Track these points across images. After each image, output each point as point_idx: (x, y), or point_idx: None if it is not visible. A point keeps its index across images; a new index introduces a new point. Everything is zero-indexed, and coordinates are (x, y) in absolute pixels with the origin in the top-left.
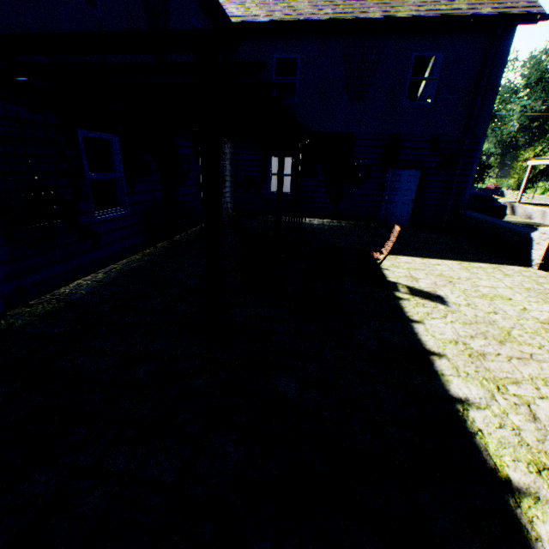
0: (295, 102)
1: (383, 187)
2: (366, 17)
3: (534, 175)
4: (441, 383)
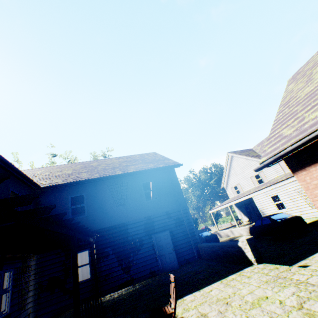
0: (86, 215)
1: (153, 247)
2: (115, 174)
3: (215, 216)
4: None
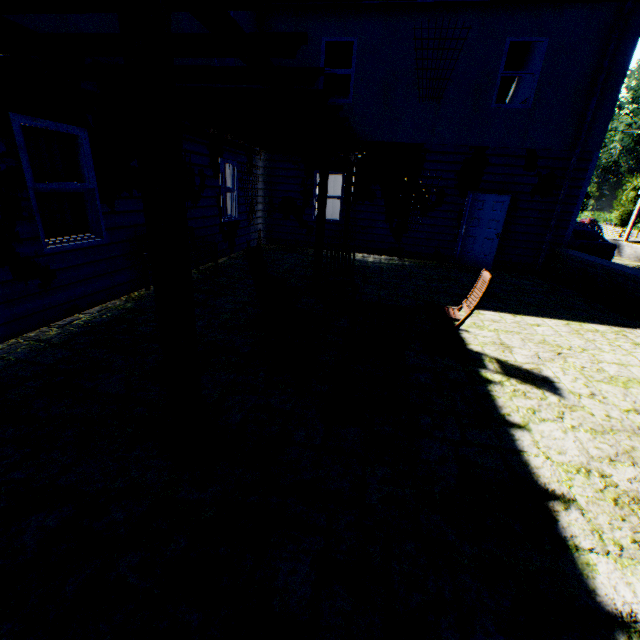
0: (349, 102)
1: (459, 216)
2: None
3: None
4: (578, 570)
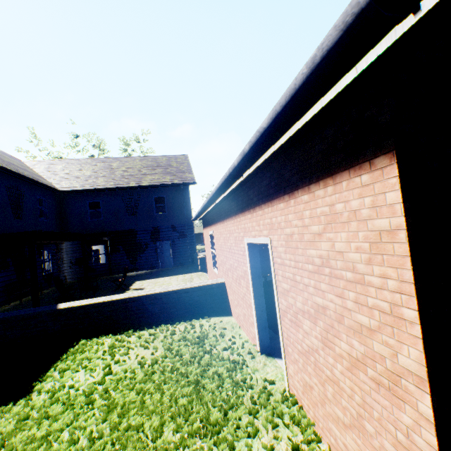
0: (102, 219)
1: (156, 250)
2: (129, 186)
3: None
4: None
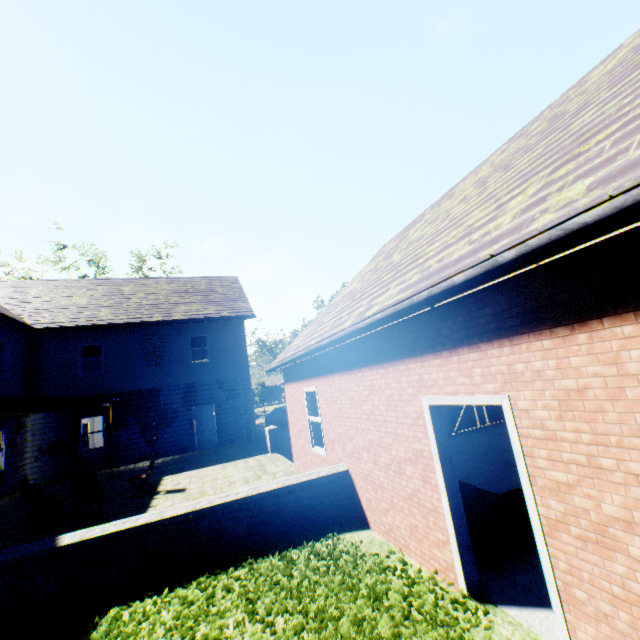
0: (103, 373)
1: (191, 421)
2: (152, 320)
3: None
4: None
